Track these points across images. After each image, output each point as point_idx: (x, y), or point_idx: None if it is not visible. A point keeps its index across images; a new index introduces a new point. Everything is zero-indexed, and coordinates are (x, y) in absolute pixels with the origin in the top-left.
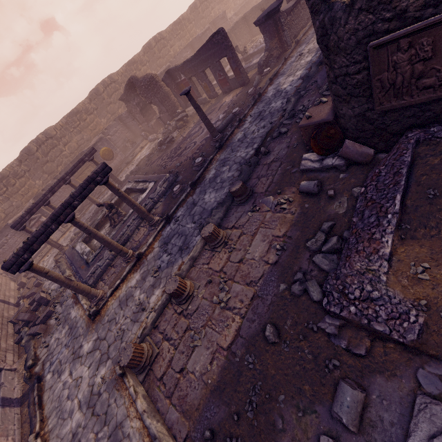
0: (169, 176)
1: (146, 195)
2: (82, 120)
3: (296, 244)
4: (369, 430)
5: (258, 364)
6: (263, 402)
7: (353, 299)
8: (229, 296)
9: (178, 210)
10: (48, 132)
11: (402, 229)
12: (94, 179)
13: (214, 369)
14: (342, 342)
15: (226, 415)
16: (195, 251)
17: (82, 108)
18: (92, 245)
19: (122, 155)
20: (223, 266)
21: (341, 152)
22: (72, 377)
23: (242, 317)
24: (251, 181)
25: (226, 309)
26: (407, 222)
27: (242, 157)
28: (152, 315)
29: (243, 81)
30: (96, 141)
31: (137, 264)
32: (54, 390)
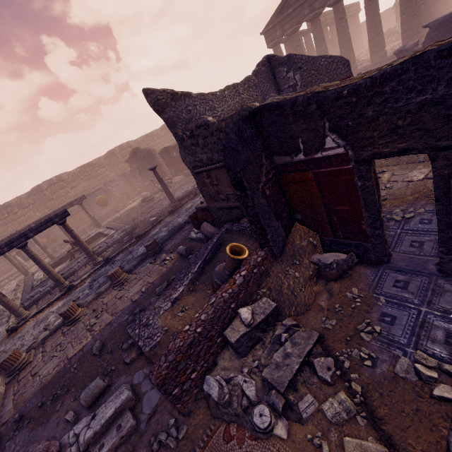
0: (128, 227)
1: (104, 239)
2: (94, 171)
3: (153, 289)
4: (96, 408)
5: (78, 369)
6: (62, 394)
7: (141, 324)
8: (96, 321)
9: (118, 256)
10: (61, 176)
11: (195, 284)
12: (53, 219)
13: (53, 373)
14: (125, 355)
15: (37, 404)
16: (104, 287)
17: (97, 162)
18: None
19: (116, 204)
20: (109, 300)
21: (199, 229)
22: None
23: (93, 337)
24: (168, 241)
25: (89, 331)
26: (199, 280)
27: (179, 222)
28: (46, 332)
29: None
30: (95, 189)
31: (66, 294)
32: None
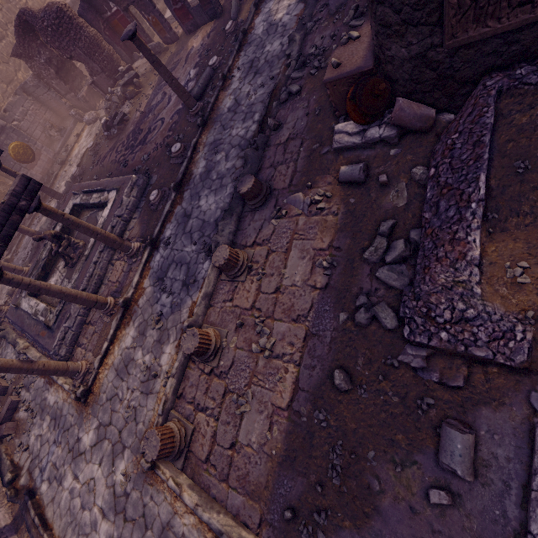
0: (137, 178)
1: (108, 212)
2: None
3: (349, 257)
4: (483, 471)
5: (332, 420)
6: (349, 463)
7: (443, 323)
8: (273, 341)
9: (165, 229)
10: None
11: (489, 220)
12: (14, 205)
13: (276, 437)
14: (433, 375)
15: (305, 487)
16: (208, 284)
17: None
18: (47, 298)
19: (48, 151)
20: (254, 300)
21: (394, 117)
22: (80, 481)
23: (298, 364)
24: (263, 173)
25: (273, 357)
26: (493, 209)
27: (241, 137)
28: (170, 382)
29: (213, 9)
30: None
31: (126, 316)
32: (58, 503)
